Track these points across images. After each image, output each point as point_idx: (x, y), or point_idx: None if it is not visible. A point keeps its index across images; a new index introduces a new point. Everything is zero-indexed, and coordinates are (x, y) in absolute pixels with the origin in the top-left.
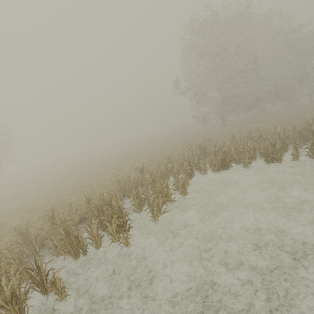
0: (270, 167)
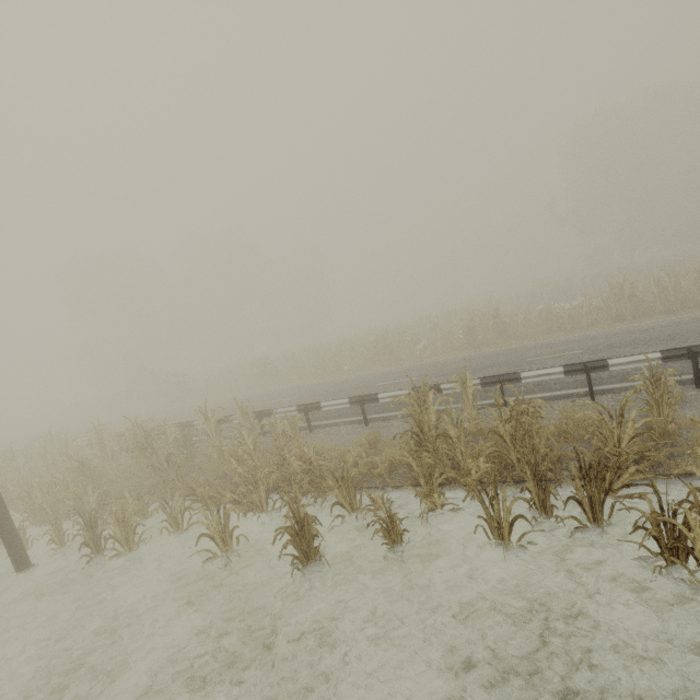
0: None
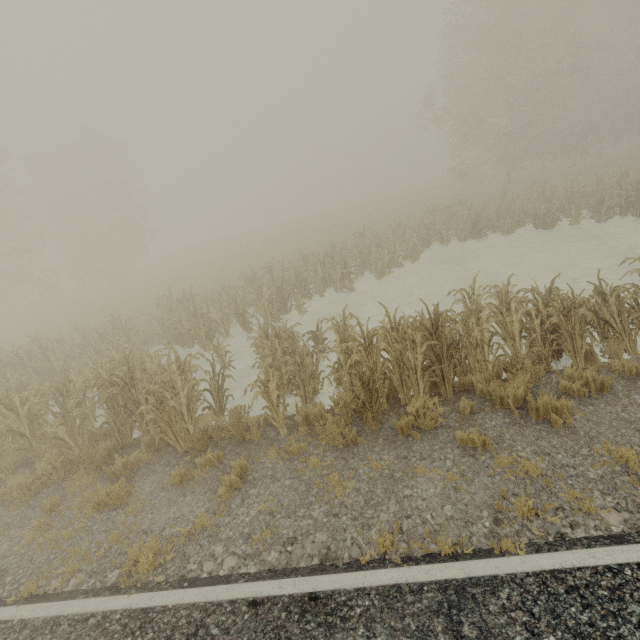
0: (539, 235)
